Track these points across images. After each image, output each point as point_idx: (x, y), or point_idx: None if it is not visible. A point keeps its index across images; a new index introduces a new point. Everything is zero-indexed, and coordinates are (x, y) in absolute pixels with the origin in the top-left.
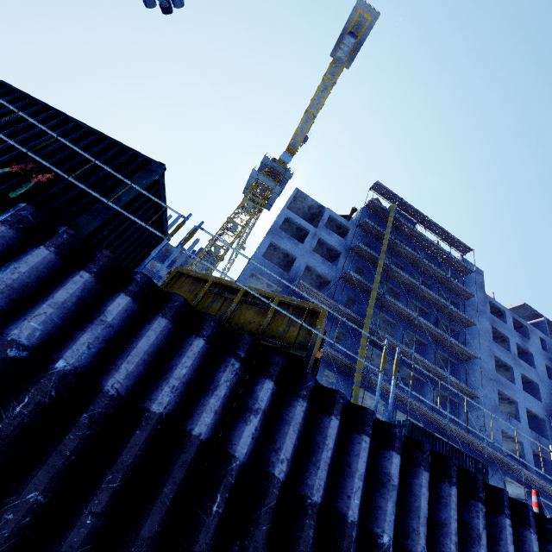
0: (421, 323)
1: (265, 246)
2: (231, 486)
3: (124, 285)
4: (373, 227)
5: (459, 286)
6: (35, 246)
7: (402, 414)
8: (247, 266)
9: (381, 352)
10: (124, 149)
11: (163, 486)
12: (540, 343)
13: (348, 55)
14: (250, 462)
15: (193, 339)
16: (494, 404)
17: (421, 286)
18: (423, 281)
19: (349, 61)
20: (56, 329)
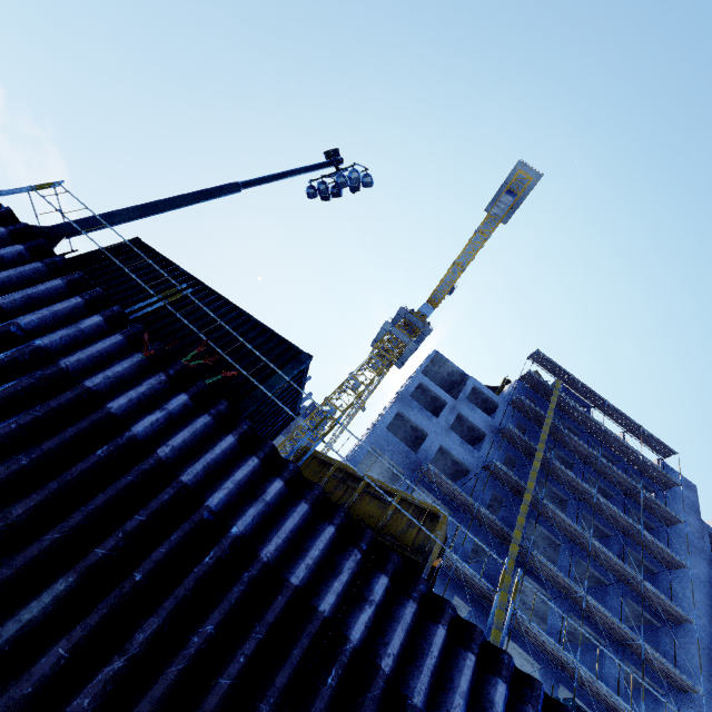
0: (597, 550)
1: (390, 415)
2: (344, 665)
3: (280, 471)
4: (529, 406)
5: (656, 503)
6: (225, 433)
7: (568, 692)
8: (367, 438)
9: (537, 584)
10: (281, 340)
11: (293, 648)
12: None
13: (505, 211)
14: (361, 650)
15: (326, 525)
16: None
17: (597, 495)
18: (603, 488)
19: (507, 217)
20: (232, 500)
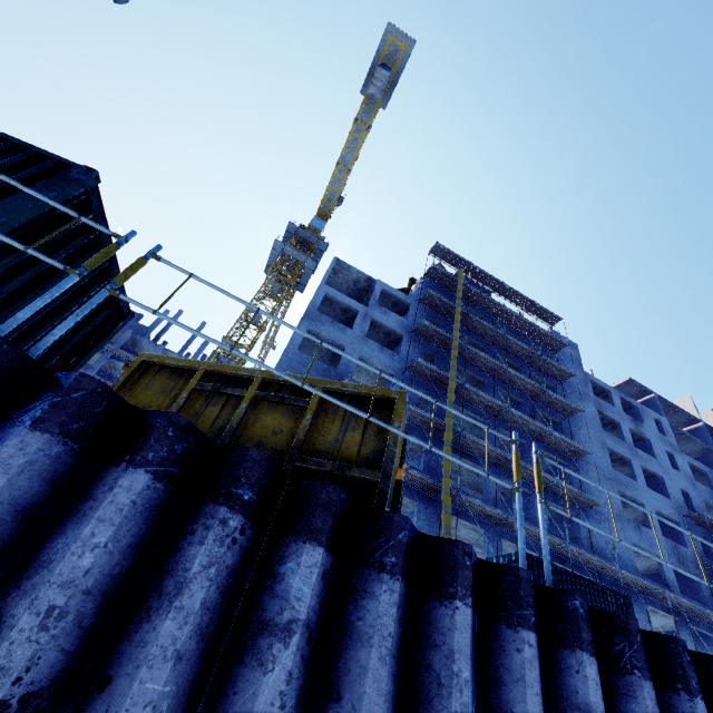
0: (515, 417)
1: (300, 335)
2: None
3: None
4: (439, 299)
5: (553, 365)
6: None
7: (509, 543)
8: (278, 365)
9: (471, 462)
10: (16, 146)
11: None
12: (655, 426)
13: (382, 92)
14: None
15: (120, 473)
16: (618, 511)
17: (508, 369)
18: (510, 363)
19: (385, 100)
20: None
